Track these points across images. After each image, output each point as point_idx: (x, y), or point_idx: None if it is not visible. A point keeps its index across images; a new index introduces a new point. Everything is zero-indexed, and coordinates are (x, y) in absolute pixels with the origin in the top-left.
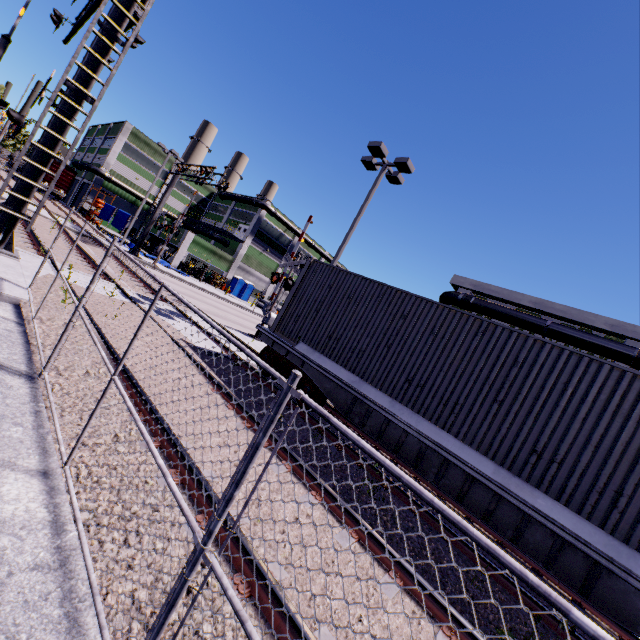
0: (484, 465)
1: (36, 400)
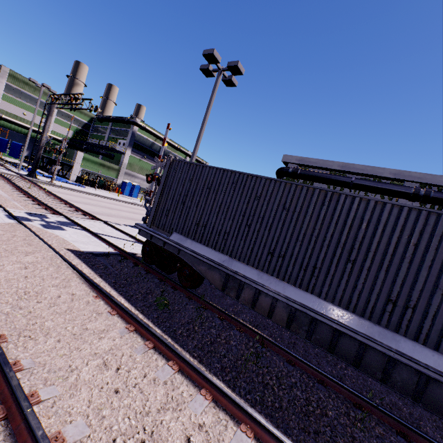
0: (348, 319)
1: None
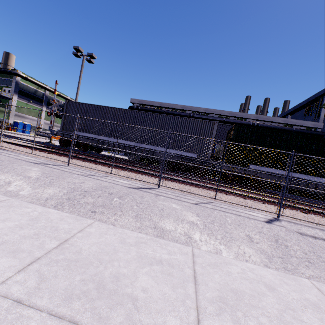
0: (132, 143)
1: (5, 151)
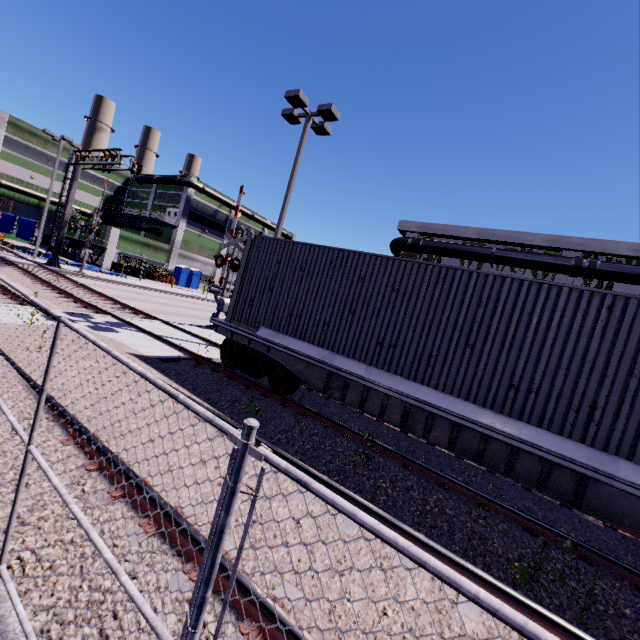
0: (468, 410)
1: None
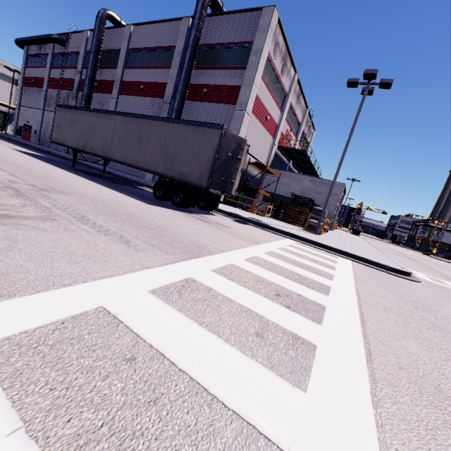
0: None
1: None
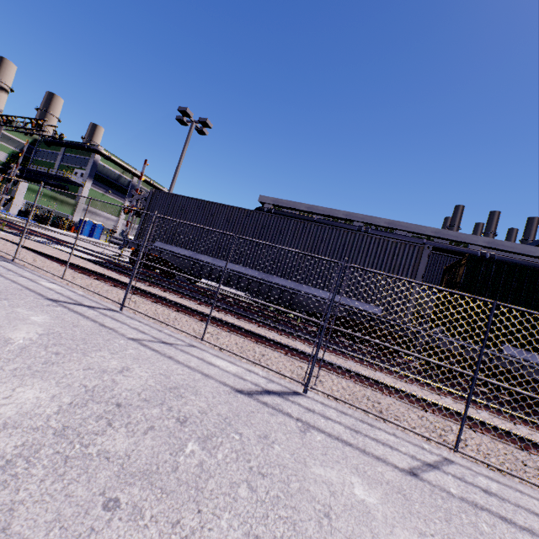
0: (254, 273)
1: (21, 268)
